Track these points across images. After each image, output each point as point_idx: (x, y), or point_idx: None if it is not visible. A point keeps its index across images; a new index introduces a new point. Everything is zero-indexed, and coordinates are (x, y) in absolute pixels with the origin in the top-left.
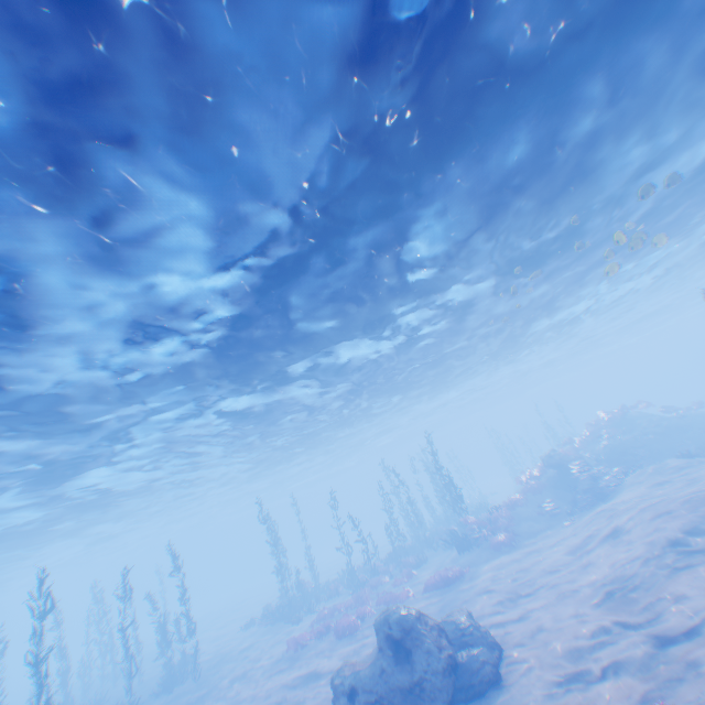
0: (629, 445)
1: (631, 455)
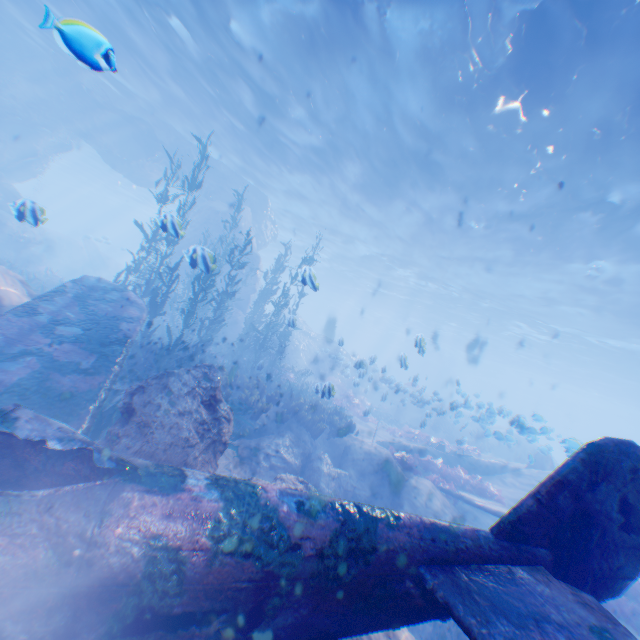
0: None
1: None
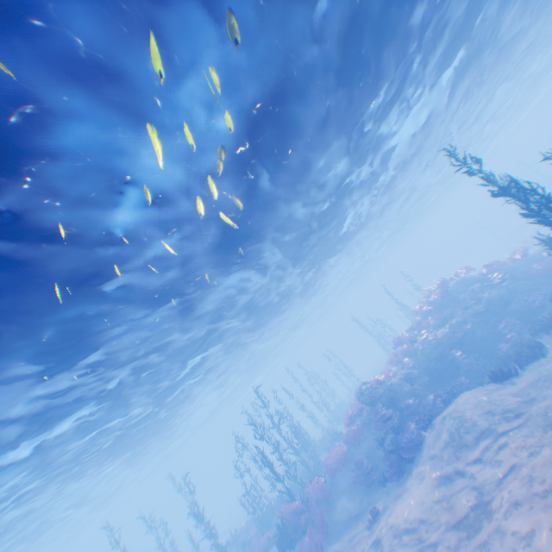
0: (449, 343)
1: (449, 362)
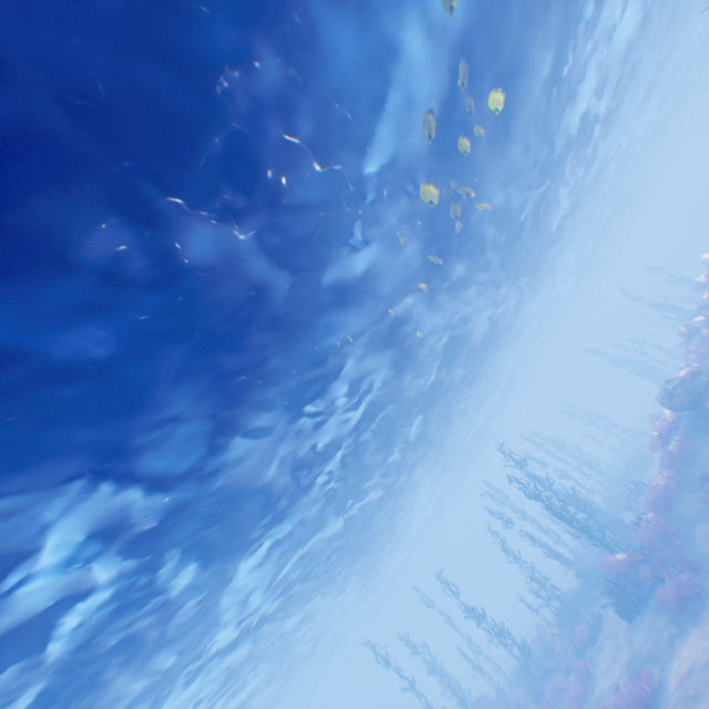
0: None
1: None
